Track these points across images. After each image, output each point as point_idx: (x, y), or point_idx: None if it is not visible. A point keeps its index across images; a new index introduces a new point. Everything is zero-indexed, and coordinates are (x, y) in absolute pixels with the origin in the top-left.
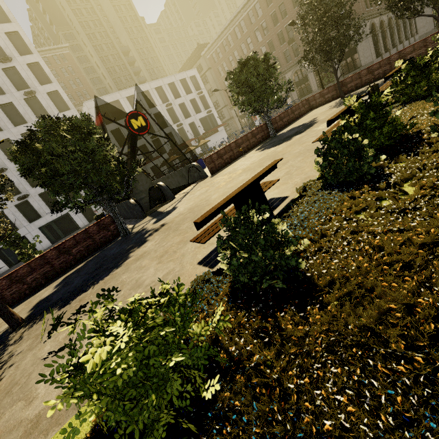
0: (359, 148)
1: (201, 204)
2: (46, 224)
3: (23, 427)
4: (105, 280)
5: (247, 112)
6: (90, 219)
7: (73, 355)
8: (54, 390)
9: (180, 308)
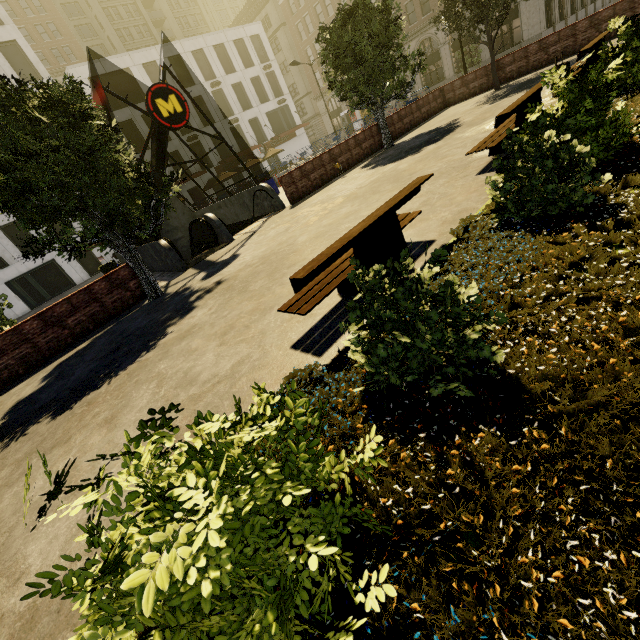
0: (572, 159)
1: (281, 250)
2: (17, 277)
3: (7, 628)
4: (129, 370)
5: (343, 107)
6: (91, 271)
7: (98, 543)
8: (58, 561)
9: (299, 438)
